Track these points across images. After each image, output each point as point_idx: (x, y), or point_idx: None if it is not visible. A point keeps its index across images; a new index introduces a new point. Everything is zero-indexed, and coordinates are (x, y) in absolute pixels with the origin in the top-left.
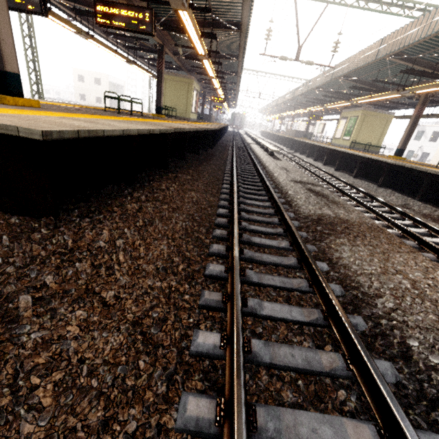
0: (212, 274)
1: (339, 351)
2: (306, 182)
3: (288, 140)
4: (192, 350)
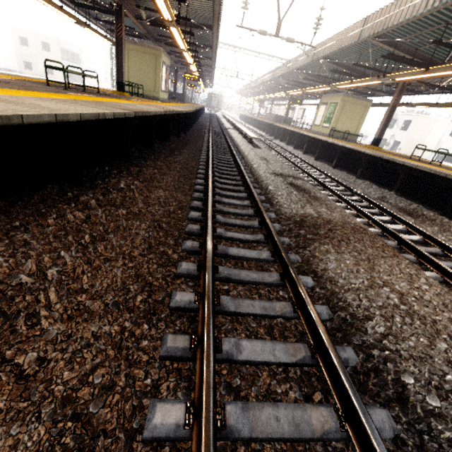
0: (179, 305)
1: (330, 399)
2: (287, 174)
3: (268, 126)
4: (145, 436)
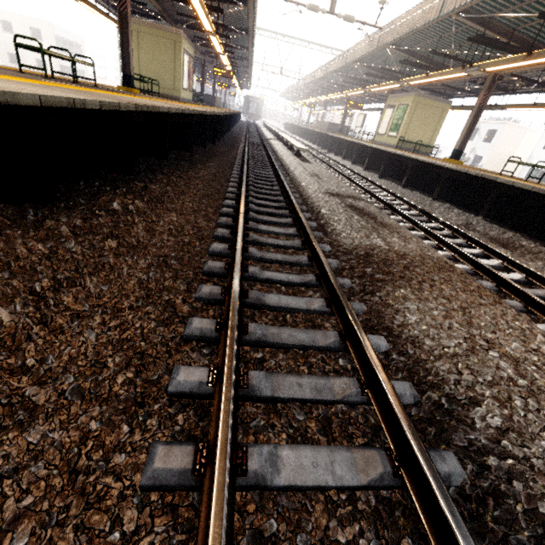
0: (183, 390)
1: None
2: (345, 194)
3: (319, 136)
4: None
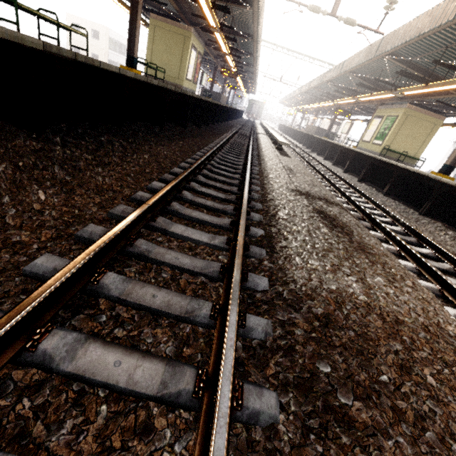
0: None
1: None
2: (317, 195)
3: (306, 137)
4: None
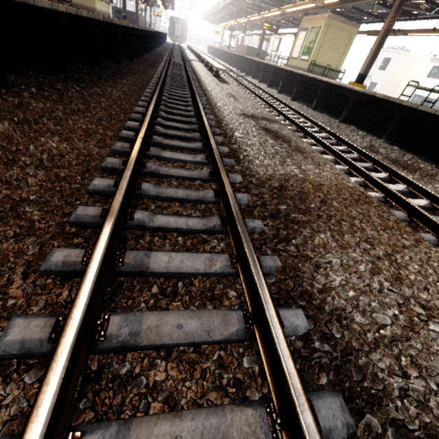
0: None
1: None
2: (260, 116)
3: (238, 59)
4: None
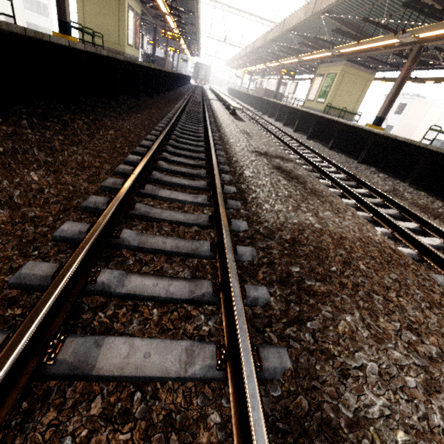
0: None
1: None
2: (274, 154)
3: (256, 100)
4: None
